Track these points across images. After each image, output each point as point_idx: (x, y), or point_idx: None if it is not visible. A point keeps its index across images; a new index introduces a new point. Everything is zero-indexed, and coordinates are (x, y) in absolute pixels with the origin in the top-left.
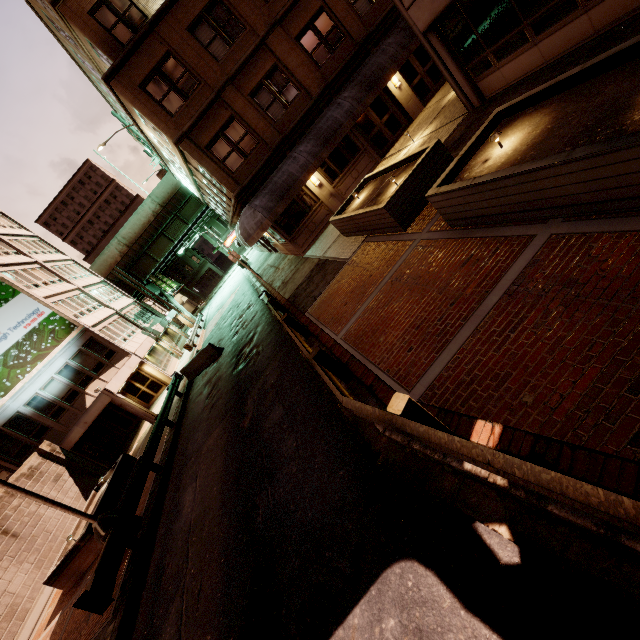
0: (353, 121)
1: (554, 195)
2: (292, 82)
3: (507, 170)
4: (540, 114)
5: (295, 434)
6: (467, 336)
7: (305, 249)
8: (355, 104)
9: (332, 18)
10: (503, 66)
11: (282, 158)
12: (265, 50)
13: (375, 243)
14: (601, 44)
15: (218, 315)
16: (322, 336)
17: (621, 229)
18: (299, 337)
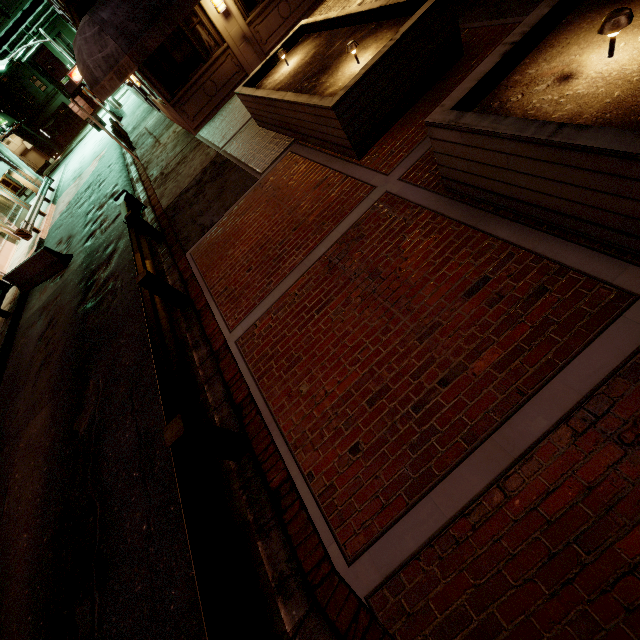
0: None
1: None
2: None
3: None
4: None
5: (147, 504)
6: (476, 492)
7: (198, 124)
8: None
9: None
10: None
11: None
12: None
13: (306, 162)
14: None
15: (73, 188)
16: (207, 319)
17: None
18: (166, 320)
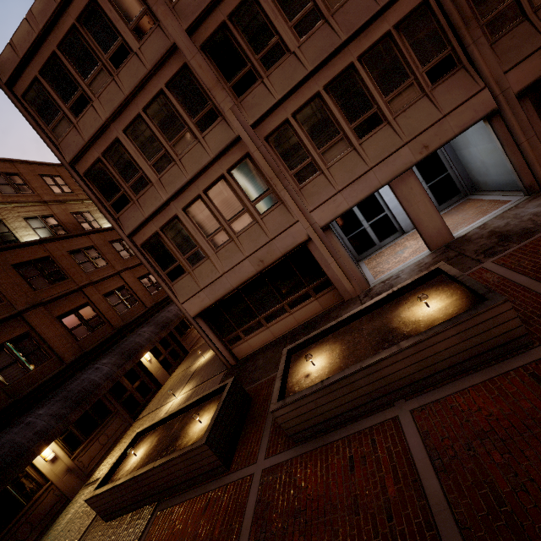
0: (112, 382)
1: (395, 379)
2: (44, 348)
3: (353, 367)
4: (325, 345)
5: None
6: None
7: None
8: (115, 368)
9: (95, 310)
10: (249, 339)
11: (3, 426)
12: (19, 320)
13: (182, 504)
14: (307, 327)
15: None
16: None
17: (457, 389)
18: None
